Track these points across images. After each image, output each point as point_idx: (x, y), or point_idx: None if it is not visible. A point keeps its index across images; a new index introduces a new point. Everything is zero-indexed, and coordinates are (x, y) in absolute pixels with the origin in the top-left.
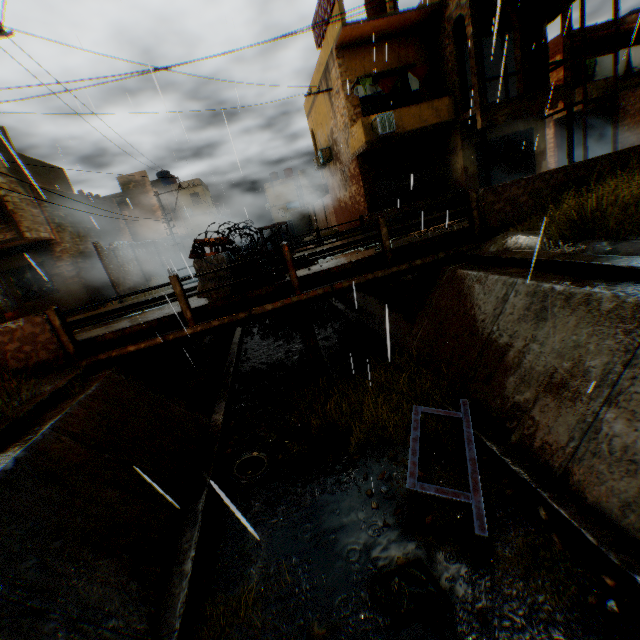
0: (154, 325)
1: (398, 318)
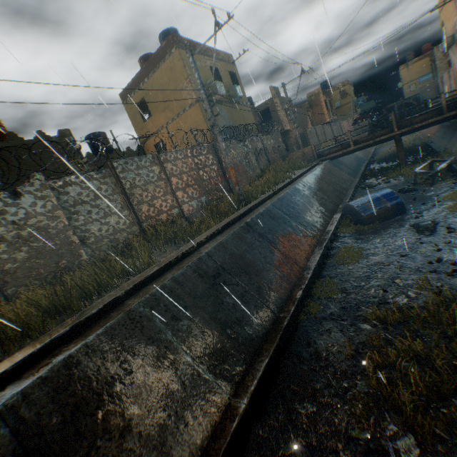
0: (339, 148)
1: (452, 139)
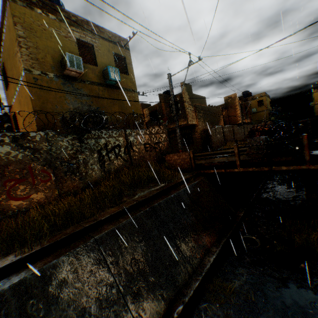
0: (222, 164)
1: None
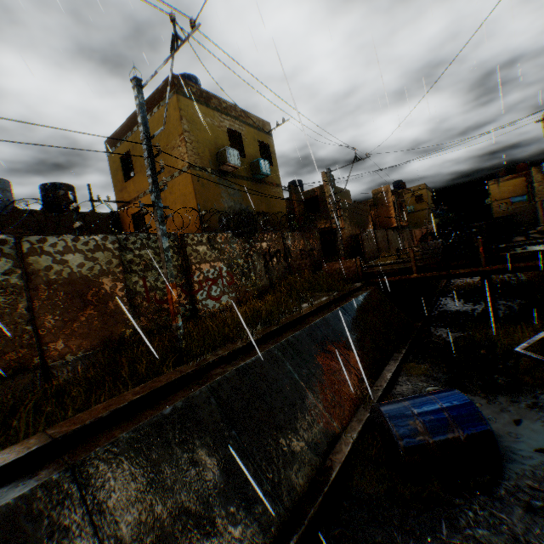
0: (396, 271)
1: None
